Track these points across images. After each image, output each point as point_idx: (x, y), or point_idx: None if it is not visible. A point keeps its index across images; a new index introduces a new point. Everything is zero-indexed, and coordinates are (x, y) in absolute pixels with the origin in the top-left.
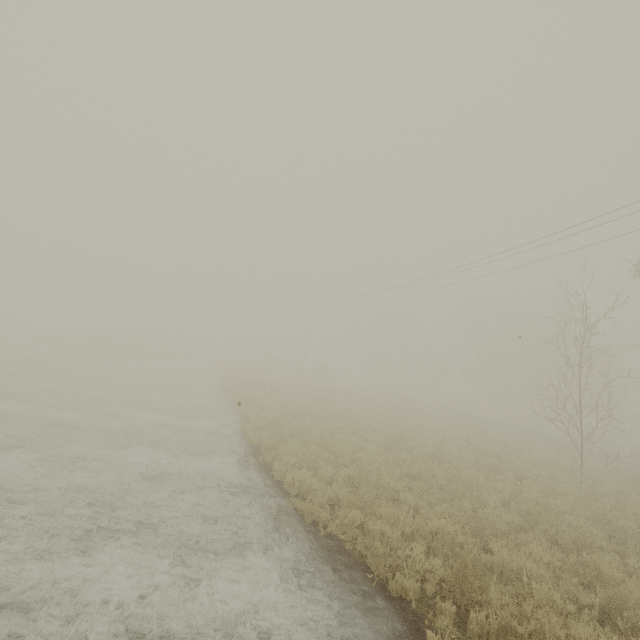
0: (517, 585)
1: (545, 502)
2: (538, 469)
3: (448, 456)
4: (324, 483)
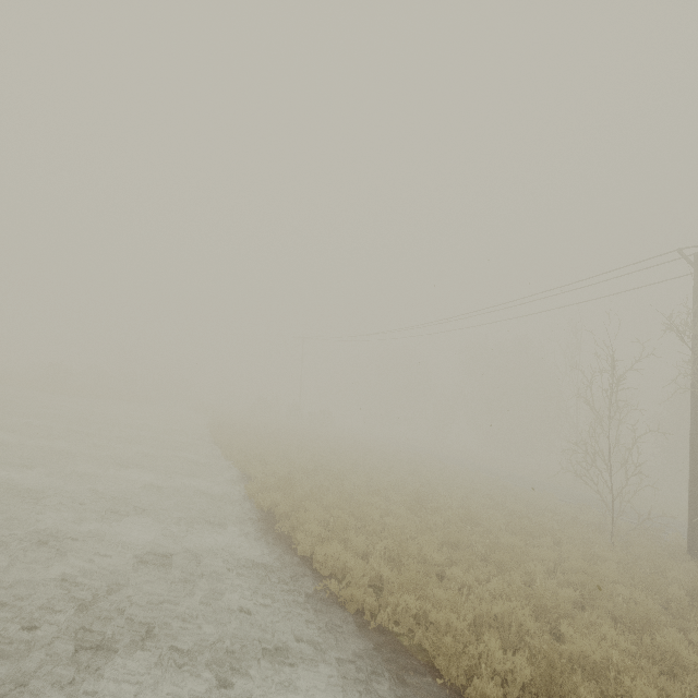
0: (600, 679)
1: (594, 571)
2: (571, 530)
3: (479, 518)
4: (359, 558)
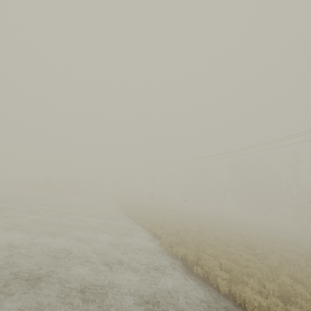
0: None
1: None
2: None
3: (291, 259)
4: (262, 297)
